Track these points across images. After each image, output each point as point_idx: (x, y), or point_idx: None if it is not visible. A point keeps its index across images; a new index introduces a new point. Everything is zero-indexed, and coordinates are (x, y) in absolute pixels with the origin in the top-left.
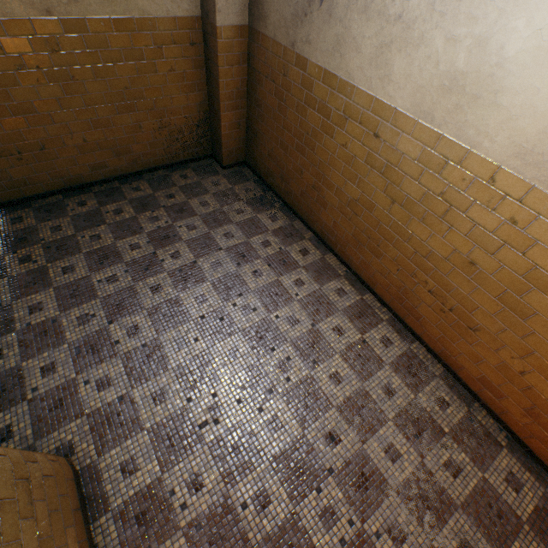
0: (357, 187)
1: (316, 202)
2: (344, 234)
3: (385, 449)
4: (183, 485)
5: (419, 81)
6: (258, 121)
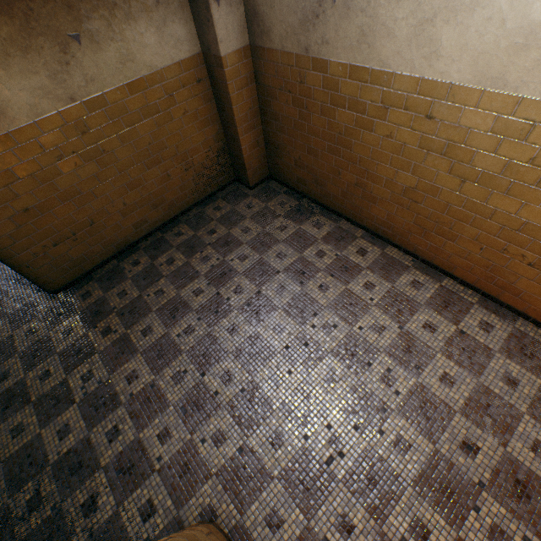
0: (412, 174)
1: (362, 199)
2: (403, 224)
3: (532, 447)
4: (333, 529)
5: (480, 47)
6: (277, 134)
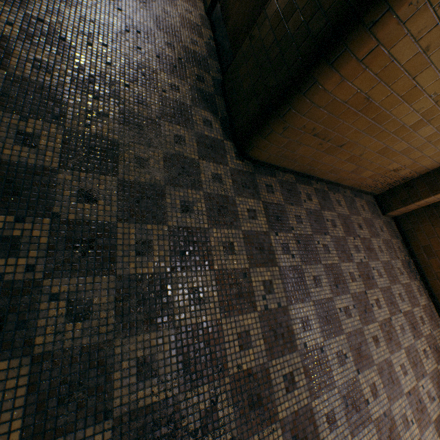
0: None
1: None
2: None
3: None
4: None
5: None
6: None
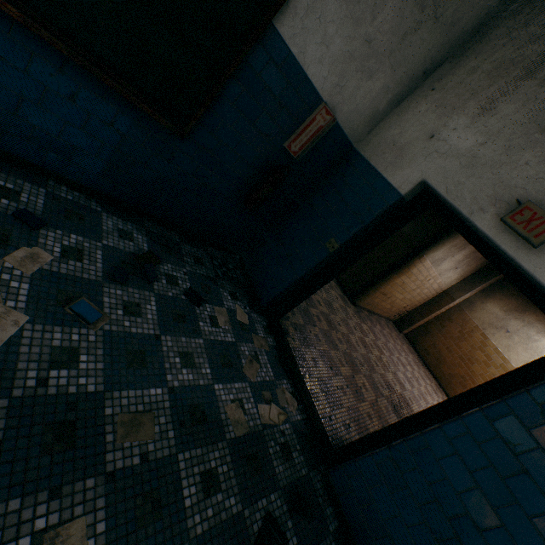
0: None
1: (458, 382)
2: None
3: None
4: None
5: None
6: (435, 329)
